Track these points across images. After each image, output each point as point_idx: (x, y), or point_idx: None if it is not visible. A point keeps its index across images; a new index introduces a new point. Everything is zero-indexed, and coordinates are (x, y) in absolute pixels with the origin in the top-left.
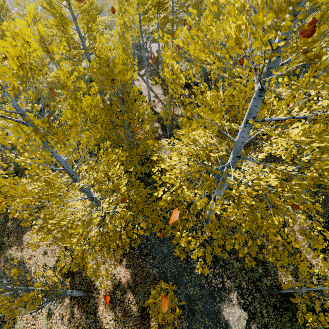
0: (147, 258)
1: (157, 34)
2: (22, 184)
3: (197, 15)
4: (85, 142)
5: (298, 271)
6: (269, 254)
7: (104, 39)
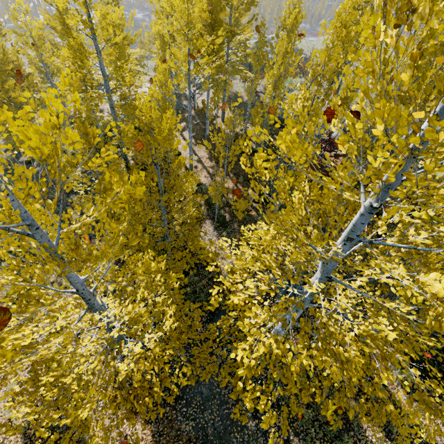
0: (178, 405)
1: (251, 131)
2: (8, 330)
3: (258, 68)
4: (116, 251)
5: (388, 421)
6: (362, 412)
7: (148, 96)
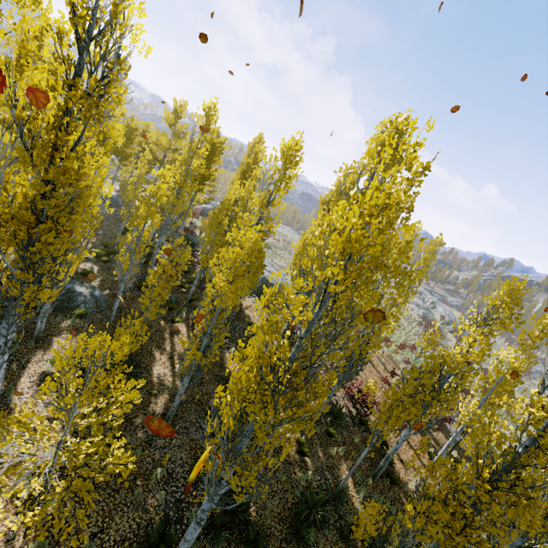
0: None
1: None
2: None
3: None
4: None
5: None
6: None
7: None
